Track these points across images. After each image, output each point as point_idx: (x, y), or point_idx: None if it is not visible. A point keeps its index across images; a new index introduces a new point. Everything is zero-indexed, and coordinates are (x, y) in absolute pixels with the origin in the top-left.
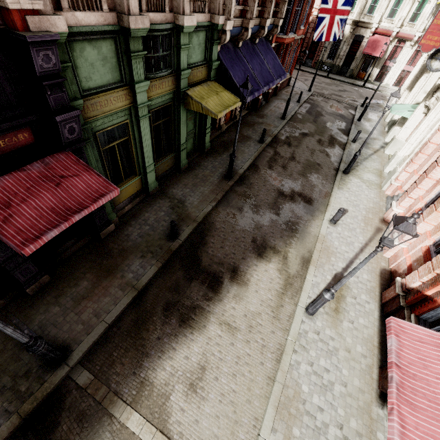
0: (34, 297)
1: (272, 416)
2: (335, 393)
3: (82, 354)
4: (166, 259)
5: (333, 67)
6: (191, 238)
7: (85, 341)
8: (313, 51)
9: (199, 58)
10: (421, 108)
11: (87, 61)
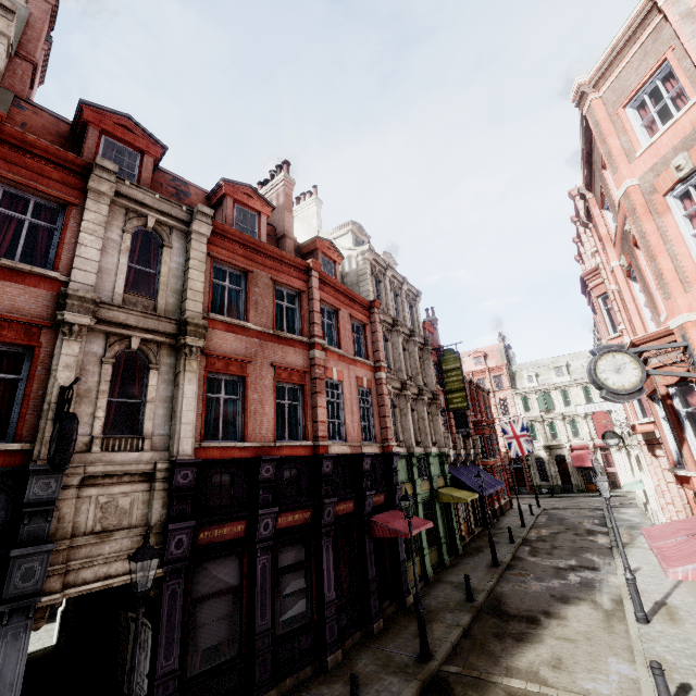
0: (378, 636)
1: (645, 670)
2: None
3: (443, 656)
4: (473, 610)
5: (553, 488)
6: (488, 602)
7: (440, 649)
8: (521, 479)
9: (438, 472)
10: (645, 476)
11: (398, 468)
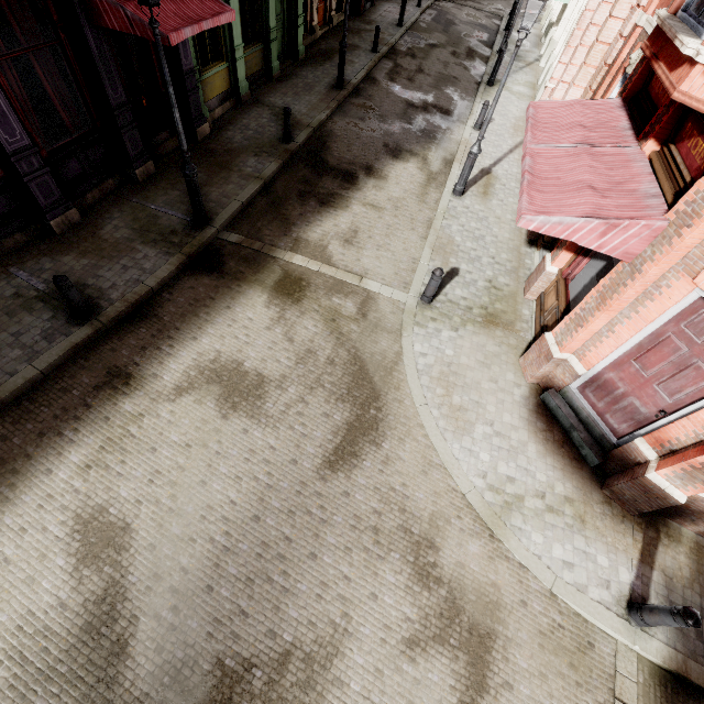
0: (145, 184)
1: (429, 253)
2: (487, 241)
3: (225, 221)
4: (286, 157)
5: None
6: (309, 144)
7: (223, 212)
8: None
9: None
10: None
11: None
